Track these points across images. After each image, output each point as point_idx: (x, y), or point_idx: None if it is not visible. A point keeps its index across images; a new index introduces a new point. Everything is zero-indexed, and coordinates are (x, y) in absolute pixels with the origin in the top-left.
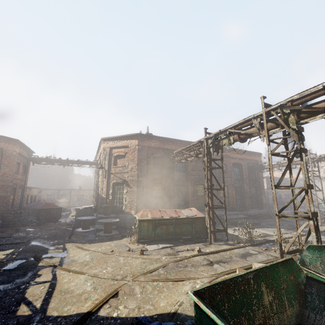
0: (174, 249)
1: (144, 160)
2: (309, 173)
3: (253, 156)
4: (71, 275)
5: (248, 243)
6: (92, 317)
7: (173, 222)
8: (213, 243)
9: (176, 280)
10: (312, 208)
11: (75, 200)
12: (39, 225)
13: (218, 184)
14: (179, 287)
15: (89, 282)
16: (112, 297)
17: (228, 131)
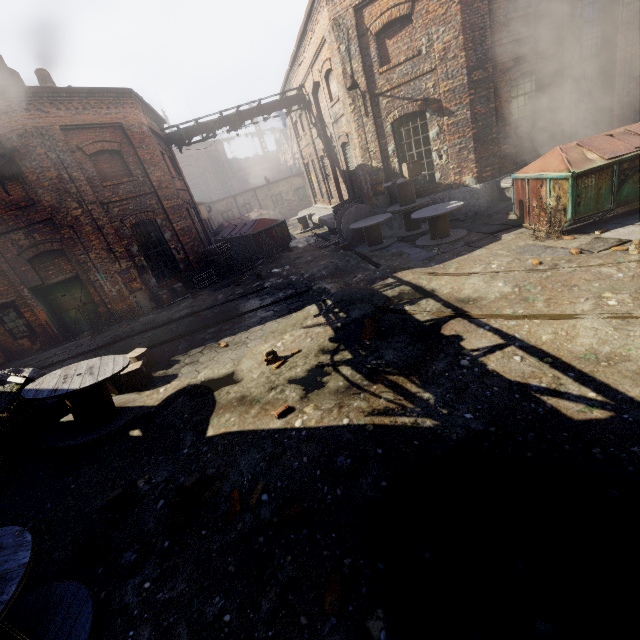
0: None
1: (480, 1)
2: None
3: None
4: (546, 326)
5: None
6: None
7: None
8: None
9: None
10: None
11: (271, 209)
12: (273, 262)
13: None
14: None
15: (639, 332)
16: None
17: None
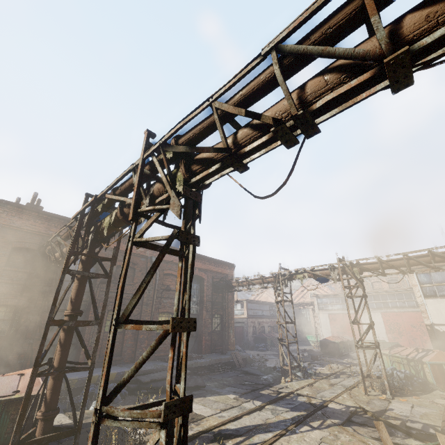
0: None
1: None
2: (297, 297)
3: (222, 268)
4: None
5: None
6: None
7: None
8: None
9: None
10: (182, 385)
11: None
12: None
13: (94, 310)
14: None
15: None
16: None
17: (107, 199)
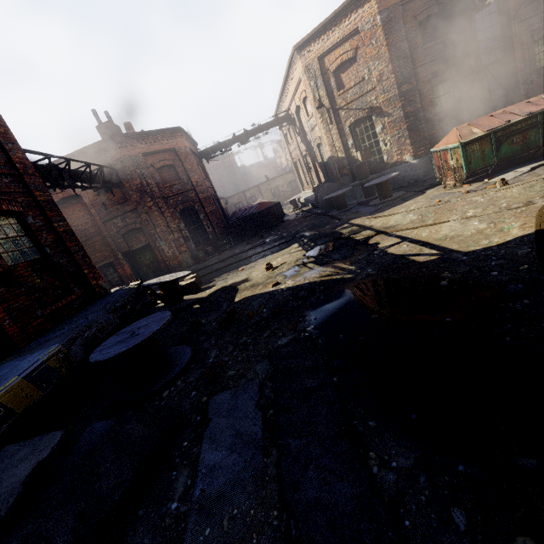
0: None
1: (401, 42)
2: None
3: None
4: (426, 230)
5: None
6: None
7: (537, 121)
8: None
9: None
10: None
11: (271, 198)
12: (271, 230)
13: None
14: None
15: (472, 223)
16: None
17: None
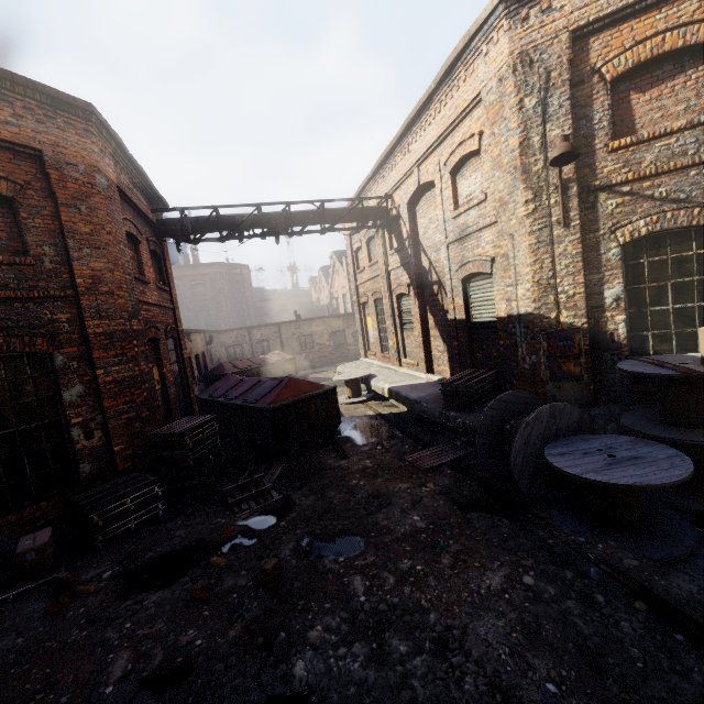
0: None
1: None
2: None
3: None
4: None
5: None
6: None
7: None
8: None
9: None
10: None
11: (296, 351)
12: (304, 482)
13: None
14: None
15: None
16: None
17: None
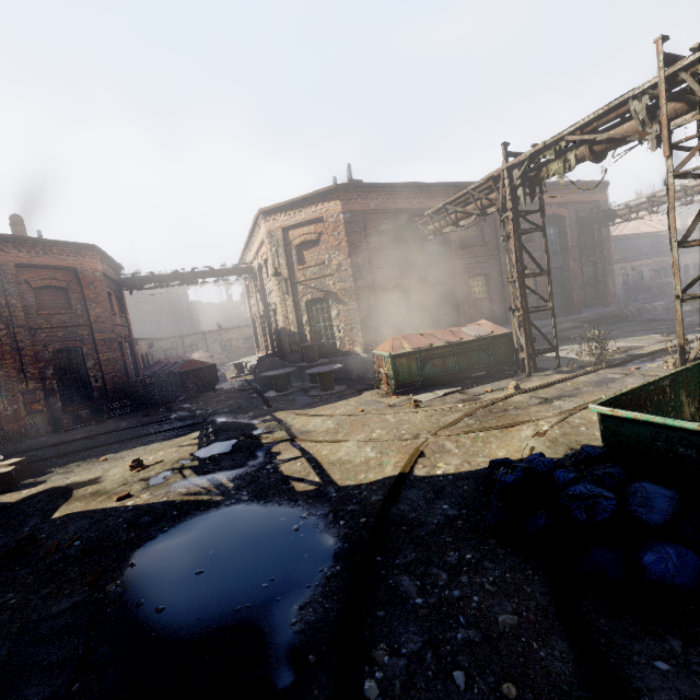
0: (468, 393)
1: (361, 242)
2: None
3: (589, 193)
4: (329, 446)
5: (598, 366)
6: (409, 478)
7: (454, 350)
8: (534, 375)
9: (505, 427)
10: None
11: (219, 352)
12: (192, 399)
13: (536, 264)
14: (512, 434)
15: (366, 448)
16: (418, 457)
17: (564, 142)
